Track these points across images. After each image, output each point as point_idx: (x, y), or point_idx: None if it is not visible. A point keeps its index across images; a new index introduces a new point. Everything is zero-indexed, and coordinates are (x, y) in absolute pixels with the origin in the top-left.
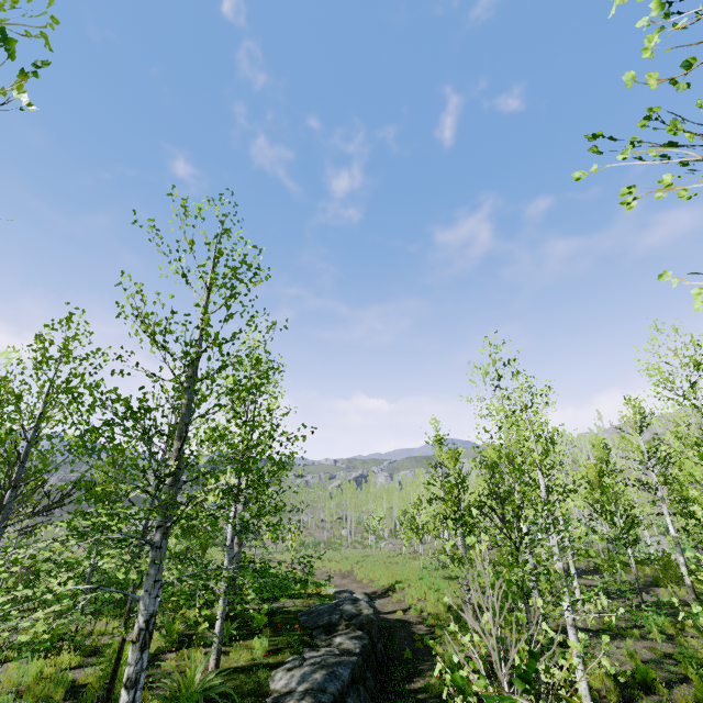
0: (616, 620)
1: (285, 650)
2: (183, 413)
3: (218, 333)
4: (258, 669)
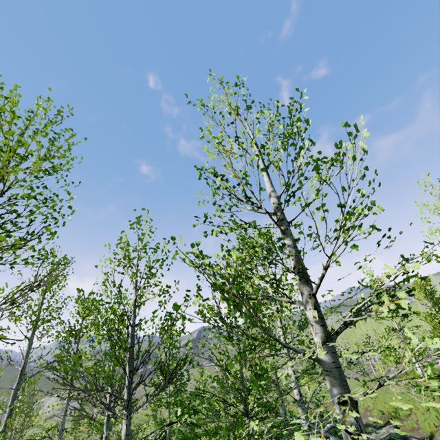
0: None
1: None
2: (295, 255)
3: (319, 152)
4: None
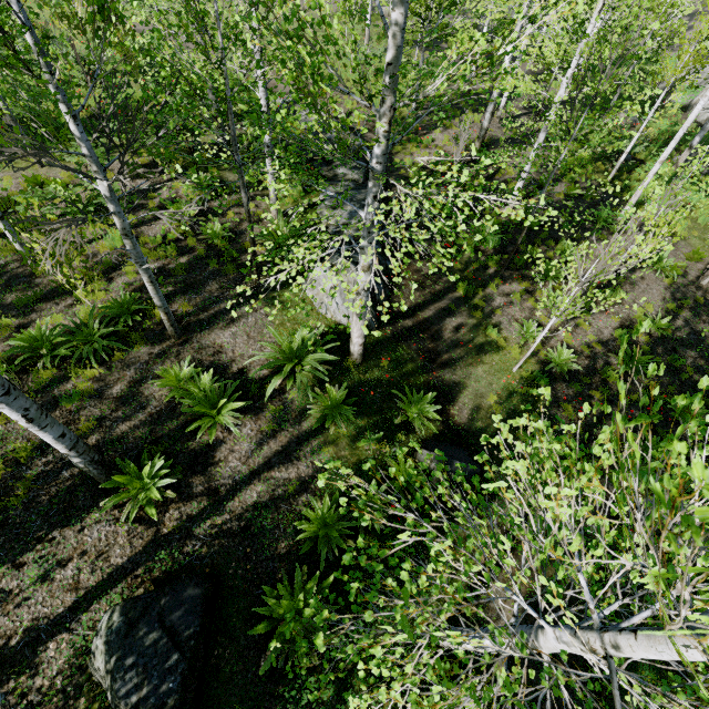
0: (520, 126)
1: (312, 189)
2: (399, 46)
3: None
4: (305, 209)
